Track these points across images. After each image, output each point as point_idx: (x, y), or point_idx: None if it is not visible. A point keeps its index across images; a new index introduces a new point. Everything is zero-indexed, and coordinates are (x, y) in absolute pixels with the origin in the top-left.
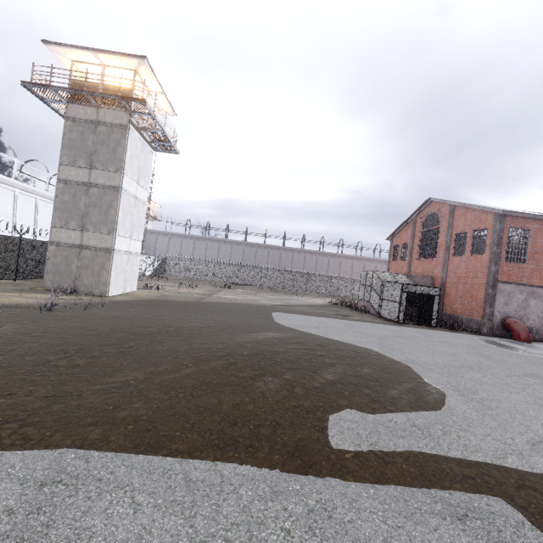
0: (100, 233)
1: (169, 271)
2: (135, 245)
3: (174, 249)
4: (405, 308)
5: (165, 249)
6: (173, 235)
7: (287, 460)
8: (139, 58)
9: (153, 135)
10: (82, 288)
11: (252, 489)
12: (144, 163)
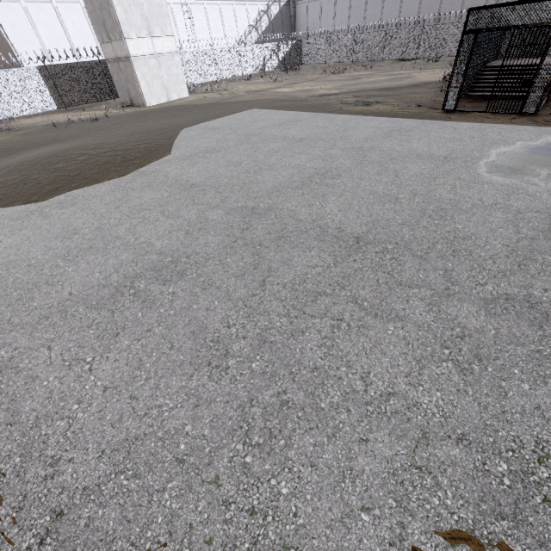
0: (118, 41)
1: (305, 59)
2: (163, 44)
3: (327, 19)
4: (462, 75)
5: (318, 22)
6: None
7: None
8: None
9: None
10: (134, 102)
11: None
12: None
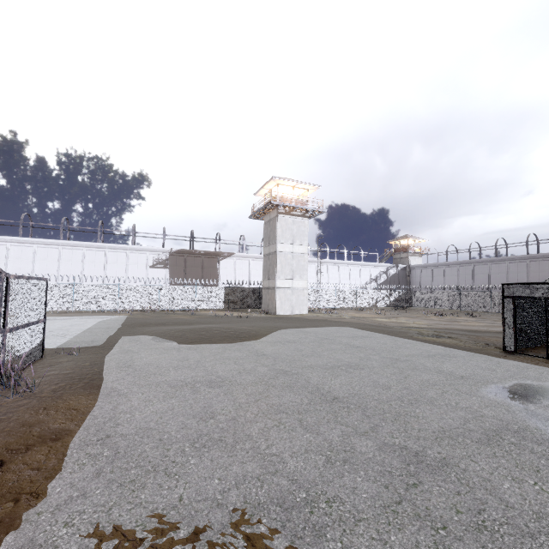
0: (272, 279)
1: (415, 303)
2: (299, 283)
3: (437, 280)
4: (512, 325)
5: (429, 281)
6: (435, 266)
7: (117, 335)
8: (272, 179)
9: (301, 210)
10: (269, 311)
11: (105, 333)
12: (298, 230)
